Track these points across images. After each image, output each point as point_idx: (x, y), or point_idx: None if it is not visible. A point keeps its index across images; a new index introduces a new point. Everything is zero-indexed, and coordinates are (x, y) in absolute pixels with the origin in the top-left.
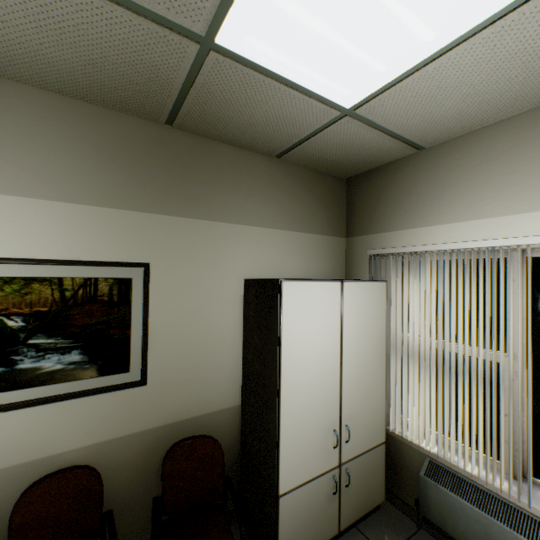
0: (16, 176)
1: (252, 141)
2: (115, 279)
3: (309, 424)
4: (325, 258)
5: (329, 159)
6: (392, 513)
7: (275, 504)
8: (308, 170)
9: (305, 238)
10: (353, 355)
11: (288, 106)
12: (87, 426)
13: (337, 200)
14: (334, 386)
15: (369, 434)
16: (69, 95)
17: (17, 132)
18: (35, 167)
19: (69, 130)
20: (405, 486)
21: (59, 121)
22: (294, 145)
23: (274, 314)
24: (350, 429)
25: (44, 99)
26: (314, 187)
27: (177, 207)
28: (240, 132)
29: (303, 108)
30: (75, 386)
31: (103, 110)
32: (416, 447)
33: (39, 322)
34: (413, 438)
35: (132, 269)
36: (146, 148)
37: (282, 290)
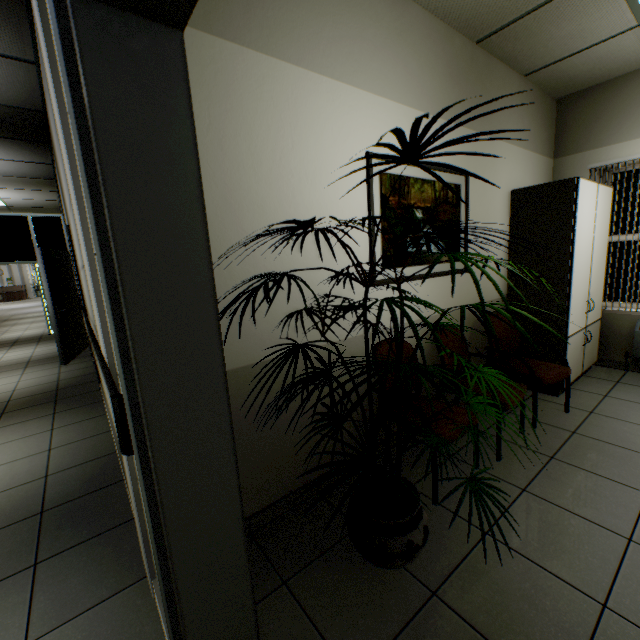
0: (414, 92)
1: (527, 57)
2: (453, 185)
3: (579, 293)
4: (542, 178)
5: (569, 76)
6: (601, 369)
7: (563, 344)
8: (538, 89)
9: (533, 158)
10: (596, 246)
11: (603, 19)
12: (443, 299)
13: (550, 121)
14: (588, 267)
15: (596, 310)
16: (436, 14)
17: (413, 50)
18: (421, 84)
19: (434, 48)
20: (612, 349)
21: (429, 39)
22: (556, 61)
23: (566, 207)
24: (590, 303)
25: (423, 19)
26: (540, 108)
27: (478, 124)
28: (528, 48)
29: (612, 20)
30: (440, 268)
31: (447, 28)
32: (631, 314)
33: (426, 216)
34: (630, 308)
35: (460, 177)
36: (465, 66)
37: (578, 185)
